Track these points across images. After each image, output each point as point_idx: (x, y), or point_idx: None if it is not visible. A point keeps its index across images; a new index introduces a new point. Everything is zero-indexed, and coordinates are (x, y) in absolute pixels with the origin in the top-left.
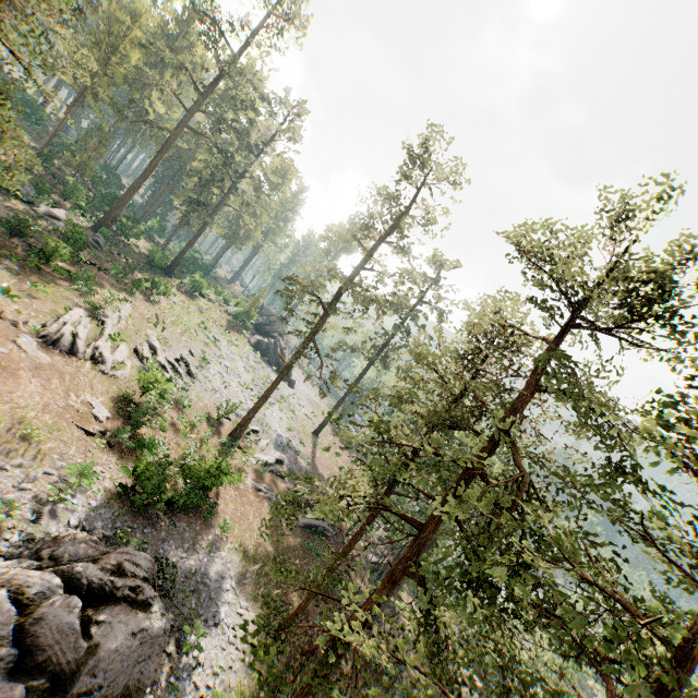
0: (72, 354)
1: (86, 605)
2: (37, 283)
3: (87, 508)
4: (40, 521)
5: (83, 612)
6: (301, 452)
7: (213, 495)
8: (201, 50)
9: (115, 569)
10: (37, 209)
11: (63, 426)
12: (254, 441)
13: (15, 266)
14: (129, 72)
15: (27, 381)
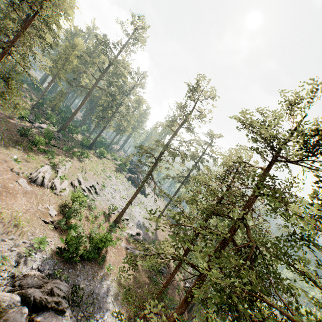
0: (42, 186)
1: (33, 311)
2: (30, 155)
3: (42, 259)
4: (18, 266)
5: (30, 315)
6: (150, 228)
7: (104, 252)
8: (103, 56)
9: (49, 292)
10: (34, 125)
11: (34, 219)
12: (126, 224)
13: (21, 149)
14: (73, 67)
15: (20, 199)
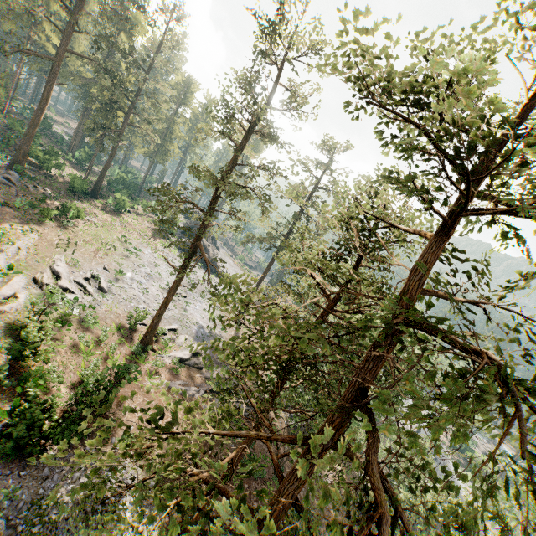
0: None
1: None
2: None
3: None
4: None
5: None
6: (223, 337)
7: (115, 409)
8: None
9: None
10: None
11: None
12: (169, 341)
13: None
14: None
15: None
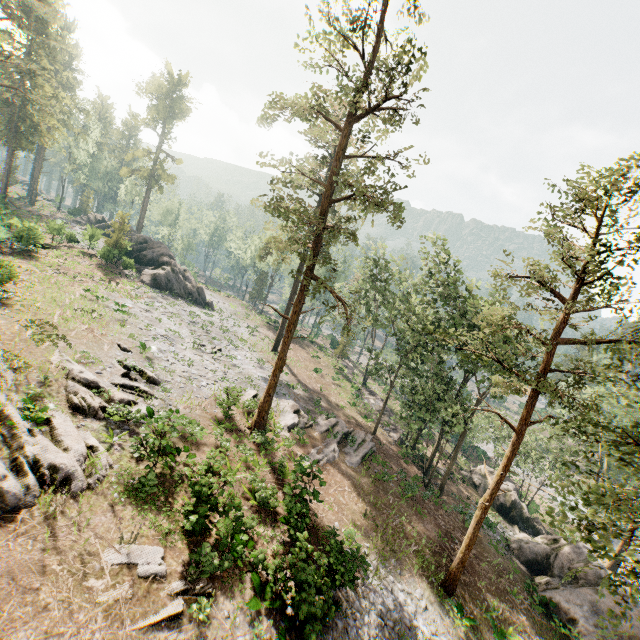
0: (11, 511)
1: None
2: None
3: None
4: None
5: None
6: (288, 381)
7: (311, 516)
8: None
9: None
10: None
11: None
12: (270, 411)
13: None
14: None
15: None
